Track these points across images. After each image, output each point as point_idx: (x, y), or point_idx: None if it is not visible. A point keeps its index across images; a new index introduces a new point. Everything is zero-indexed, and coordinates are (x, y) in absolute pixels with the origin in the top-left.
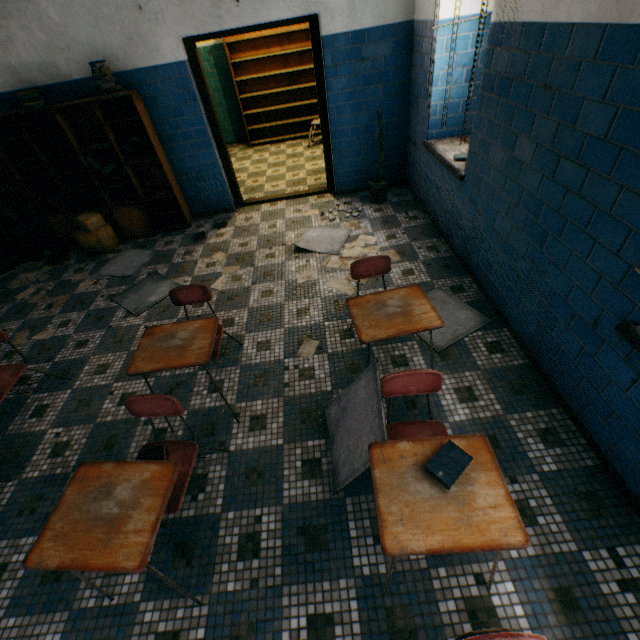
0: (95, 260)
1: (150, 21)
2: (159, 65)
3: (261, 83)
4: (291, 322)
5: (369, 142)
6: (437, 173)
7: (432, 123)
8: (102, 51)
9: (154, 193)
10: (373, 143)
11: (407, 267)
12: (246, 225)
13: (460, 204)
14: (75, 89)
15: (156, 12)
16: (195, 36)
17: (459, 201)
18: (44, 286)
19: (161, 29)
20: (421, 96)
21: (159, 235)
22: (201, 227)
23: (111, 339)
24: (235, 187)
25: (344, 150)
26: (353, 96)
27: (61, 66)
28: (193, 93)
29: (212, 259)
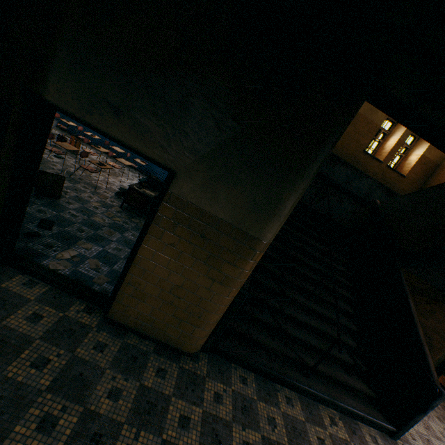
0: None
1: None
2: None
3: None
4: None
5: None
6: None
7: None
8: None
9: None
10: None
11: None
12: None
13: None
14: None
15: None
16: None
17: None
18: None
19: None
20: None
21: None
22: None
23: None
24: None
25: None
26: None
27: None
28: None
29: None
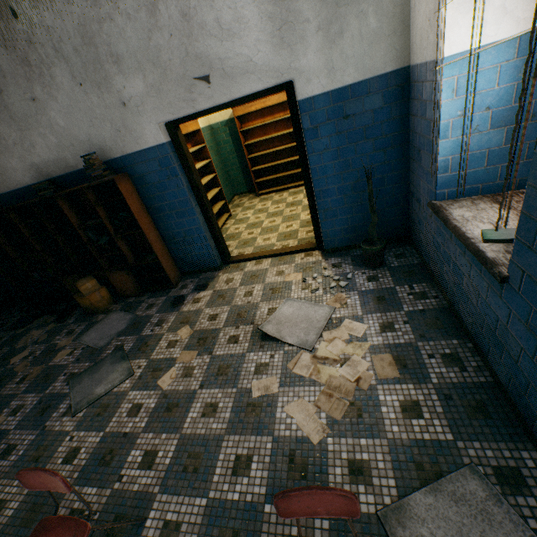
0: (87, 321)
1: (133, 114)
2: (143, 149)
3: (267, 143)
4: (220, 485)
5: (360, 199)
6: (453, 248)
7: (441, 181)
8: (98, 144)
9: (144, 257)
10: (365, 199)
11: (410, 395)
12: (224, 289)
13: (501, 314)
14: (80, 176)
15: (137, 105)
16: (175, 120)
17: (499, 308)
18: (36, 349)
19: (143, 119)
20: (423, 148)
21: (148, 294)
22: (185, 287)
23: (33, 451)
24: (221, 246)
25: (331, 209)
26: (338, 154)
27: (69, 160)
28: (174, 169)
29: (176, 335)
